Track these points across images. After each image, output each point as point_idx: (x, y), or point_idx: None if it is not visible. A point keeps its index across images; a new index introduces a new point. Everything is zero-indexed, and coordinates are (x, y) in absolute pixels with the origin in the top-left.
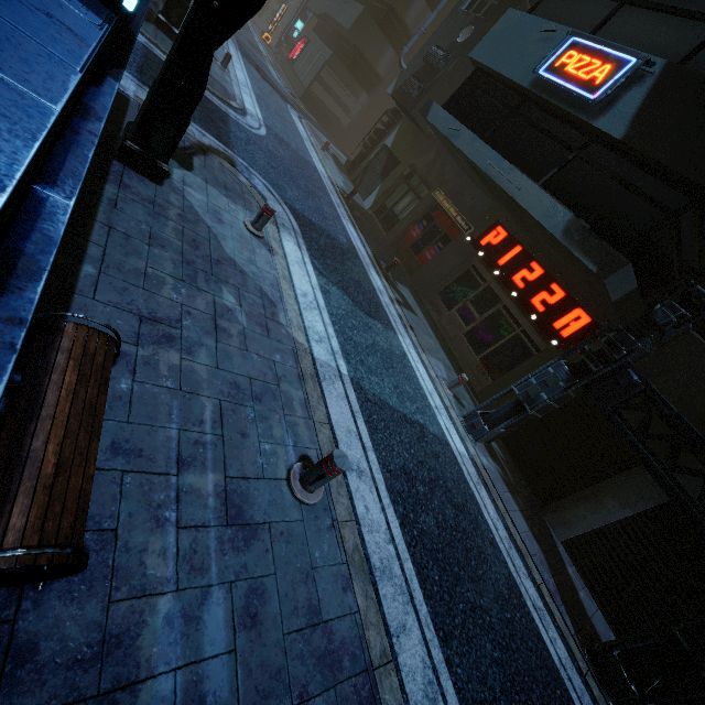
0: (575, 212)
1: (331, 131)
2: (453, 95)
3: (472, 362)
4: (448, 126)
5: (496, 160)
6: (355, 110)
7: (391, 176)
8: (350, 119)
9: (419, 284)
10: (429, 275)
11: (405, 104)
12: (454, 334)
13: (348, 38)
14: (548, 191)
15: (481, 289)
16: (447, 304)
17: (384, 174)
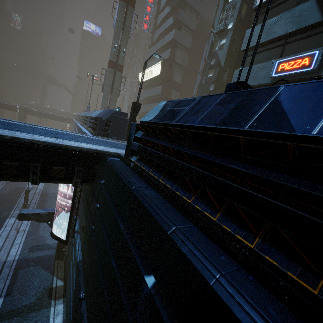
0: None
1: None
2: None
3: None
4: None
5: None
6: None
7: None
8: None
9: None
10: None
11: None
12: None
13: None
14: None
15: None
16: None
17: None
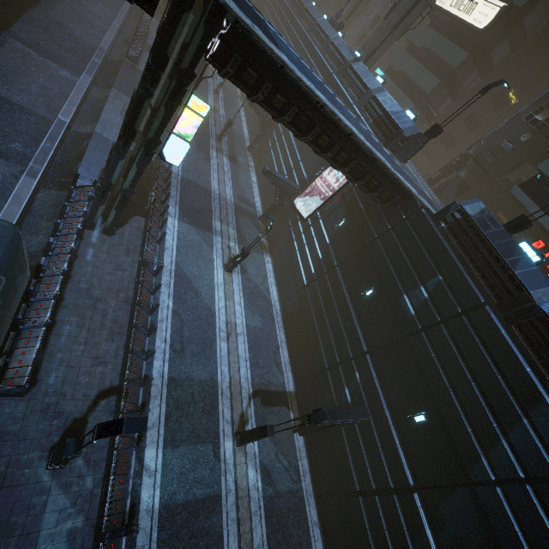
0: None
1: None
2: (525, 182)
3: None
4: (525, 200)
5: None
6: None
7: (465, 196)
8: None
9: None
10: None
11: (483, 165)
12: None
13: (420, 89)
14: None
15: None
16: None
17: (459, 193)
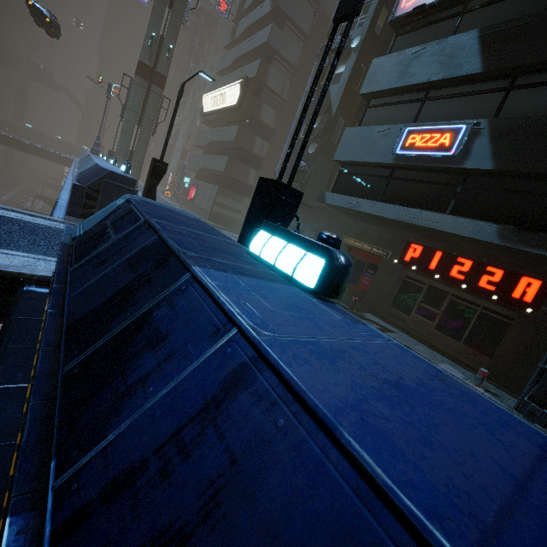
0: (492, 221)
1: (234, 228)
2: (335, 183)
3: (458, 349)
4: (347, 202)
5: (402, 210)
6: (244, 210)
7: None
8: (243, 216)
9: (372, 305)
10: (376, 296)
11: None
12: (426, 331)
13: (222, 174)
14: (457, 215)
15: (425, 290)
16: (404, 311)
17: None
